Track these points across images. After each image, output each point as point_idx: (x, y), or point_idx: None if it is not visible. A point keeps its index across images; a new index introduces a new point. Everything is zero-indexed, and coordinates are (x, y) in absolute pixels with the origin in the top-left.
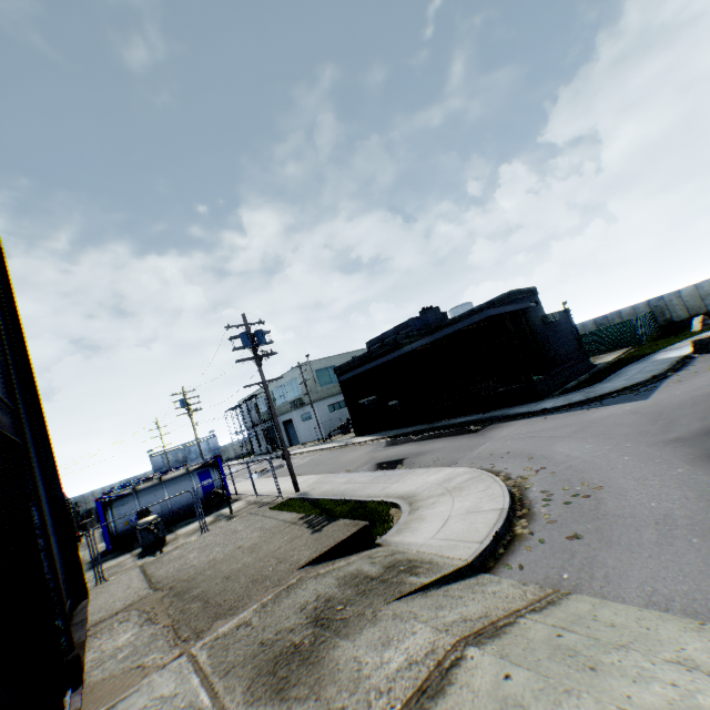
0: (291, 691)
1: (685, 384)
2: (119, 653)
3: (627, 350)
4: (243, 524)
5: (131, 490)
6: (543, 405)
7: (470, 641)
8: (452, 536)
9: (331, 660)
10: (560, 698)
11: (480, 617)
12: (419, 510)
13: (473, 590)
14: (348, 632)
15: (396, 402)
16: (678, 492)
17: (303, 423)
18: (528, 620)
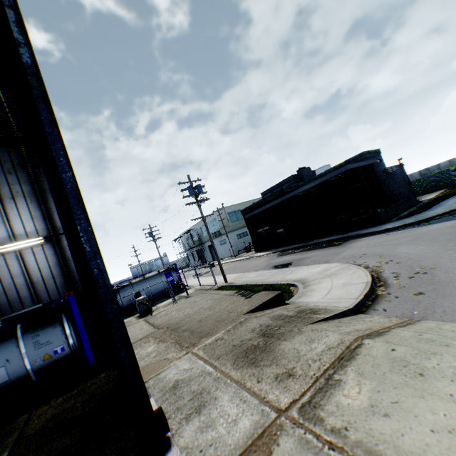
0: (260, 363)
1: None
2: (150, 355)
3: (443, 190)
4: (199, 298)
5: (128, 283)
6: (384, 227)
7: (365, 337)
8: (335, 297)
9: (279, 350)
10: (429, 356)
11: (366, 329)
12: (310, 286)
13: (356, 320)
14: (286, 338)
15: (282, 230)
16: None
17: (221, 246)
18: (397, 330)
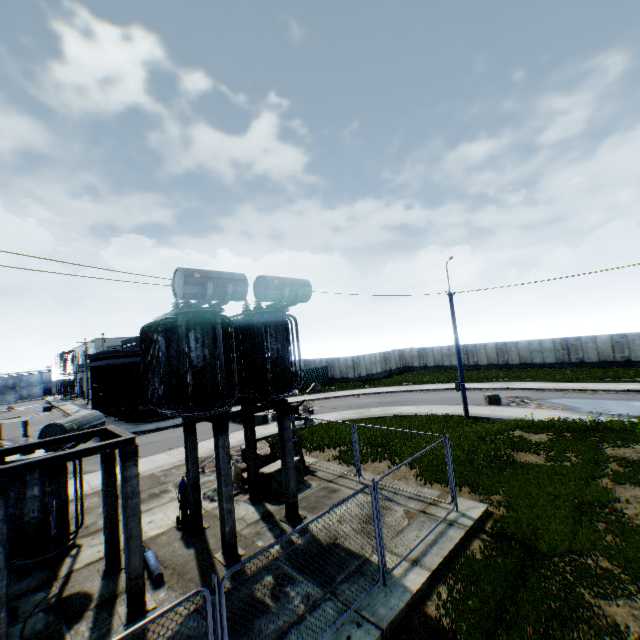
0: None
1: None
2: None
3: None
4: None
5: None
6: None
7: None
8: None
9: None
10: None
11: None
12: None
13: None
14: None
15: (102, 394)
16: None
17: None
18: None
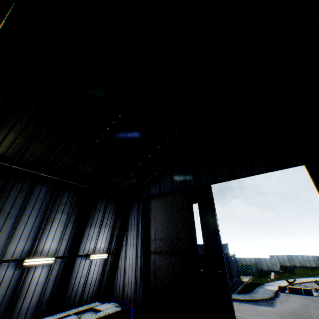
0: None
1: (283, 304)
2: None
3: (250, 277)
4: None
5: None
6: (235, 296)
7: None
8: None
9: None
10: None
11: None
12: None
13: None
14: None
15: None
16: None
17: None
18: None
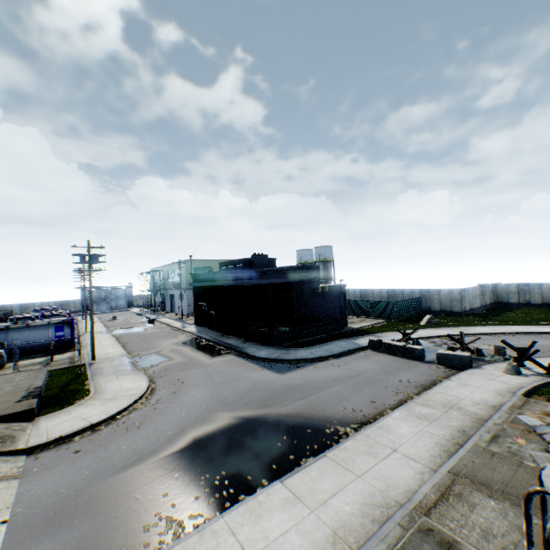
0: None
1: (310, 372)
2: None
3: (381, 322)
4: (23, 377)
5: (6, 327)
6: (261, 352)
7: None
8: (53, 429)
9: None
10: None
11: None
12: (81, 406)
13: None
14: None
15: (214, 312)
16: (142, 444)
17: (179, 300)
18: None
